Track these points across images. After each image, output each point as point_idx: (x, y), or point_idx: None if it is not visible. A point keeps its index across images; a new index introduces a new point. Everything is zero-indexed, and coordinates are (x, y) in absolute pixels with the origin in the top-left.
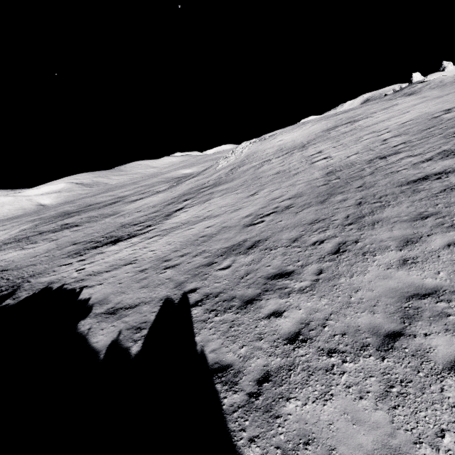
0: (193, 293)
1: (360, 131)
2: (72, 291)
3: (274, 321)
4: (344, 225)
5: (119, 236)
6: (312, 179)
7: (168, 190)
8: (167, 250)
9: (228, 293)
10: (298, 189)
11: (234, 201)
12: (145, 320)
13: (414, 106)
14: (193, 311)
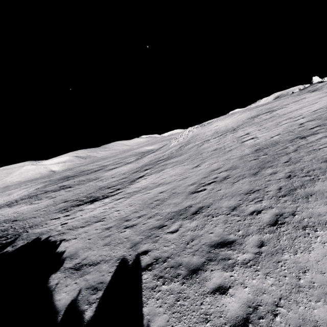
0: (145, 256)
1: (278, 117)
2: (53, 243)
3: (219, 299)
4: (278, 197)
5: (96, 196)
6: (243, 155)
7: (134, 162)
8: (128, 211)
9: (175, 258)
10: (233, 163)
11: (182, 171)
12: (102, 280)
13: (321, 99)
14: (143, 276)
